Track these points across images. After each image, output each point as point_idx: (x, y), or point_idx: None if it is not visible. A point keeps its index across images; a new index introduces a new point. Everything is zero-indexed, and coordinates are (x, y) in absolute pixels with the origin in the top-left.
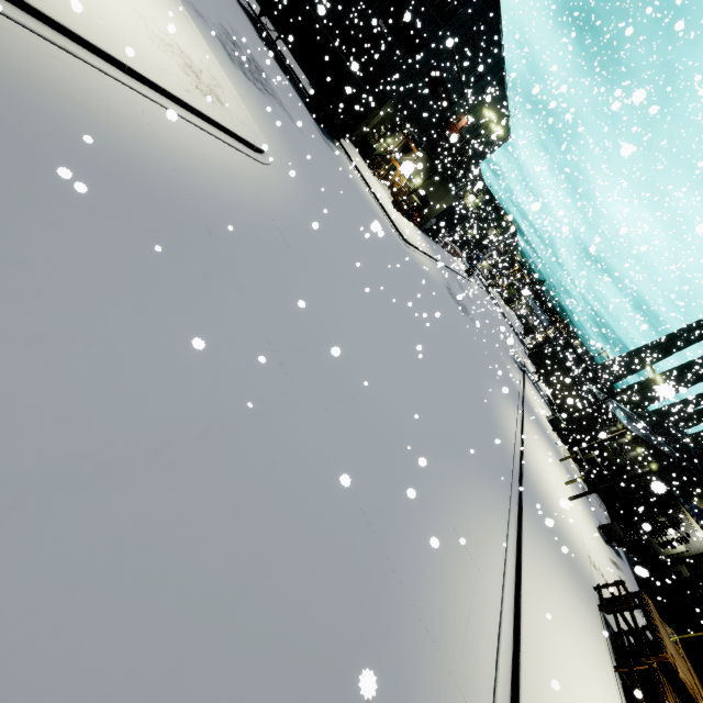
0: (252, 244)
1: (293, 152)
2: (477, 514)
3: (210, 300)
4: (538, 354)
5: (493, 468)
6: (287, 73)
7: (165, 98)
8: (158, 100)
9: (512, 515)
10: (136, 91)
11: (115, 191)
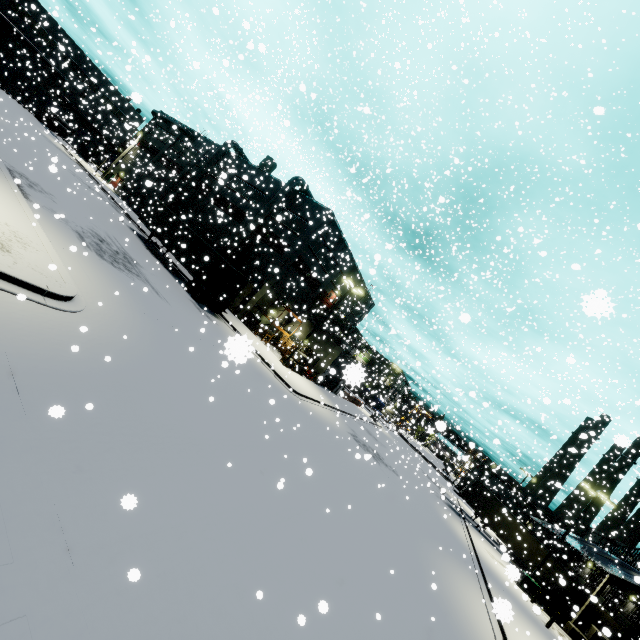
0: None
1: (140, 310)
2: None
3: None
4: (469, 492)
5: None
6: (172, 270)
7: None
8: None
9: None
10: None
11: None
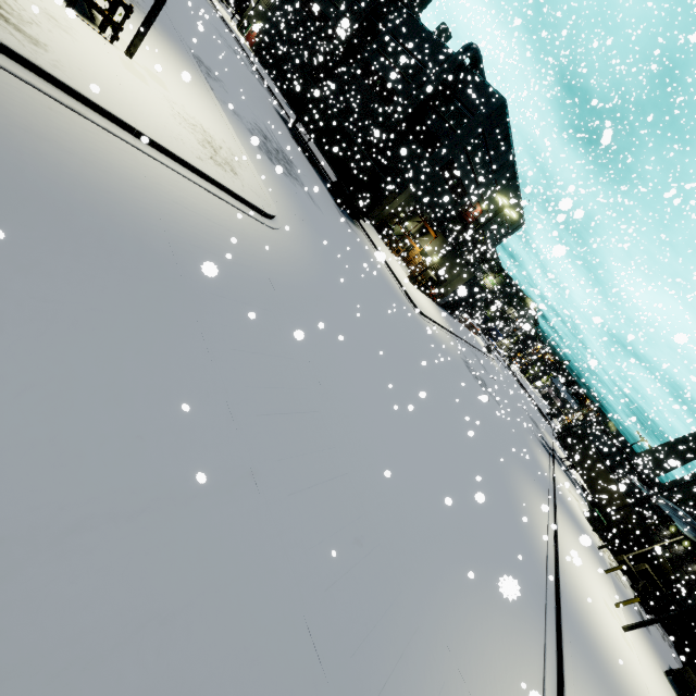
0: (235, 296)
1: (307, 223)
2: (498, 656)
3: (157, 348)
4: (568, 437)
5: (520, 582)
6: (315, 165)
7: (173, 161)
8: (164, 161)
9: (549, 657)
10: (142, 151)
11: (73, 226)
